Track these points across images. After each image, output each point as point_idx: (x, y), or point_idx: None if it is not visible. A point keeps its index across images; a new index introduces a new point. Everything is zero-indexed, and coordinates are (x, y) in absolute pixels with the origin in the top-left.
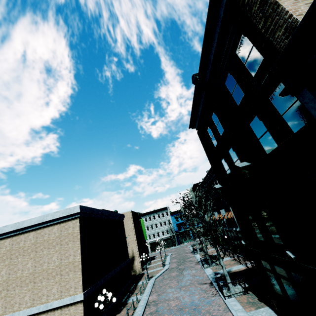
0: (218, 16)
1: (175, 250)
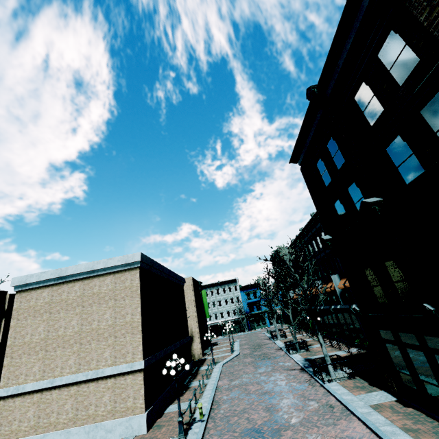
0: (360, 7)
1: (244, 336)
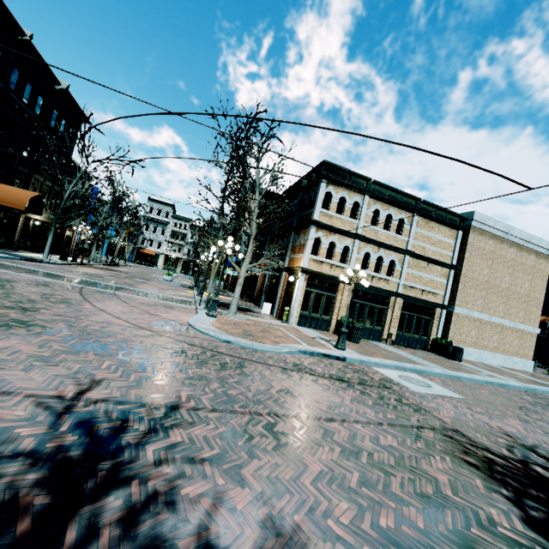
0: None
1: None
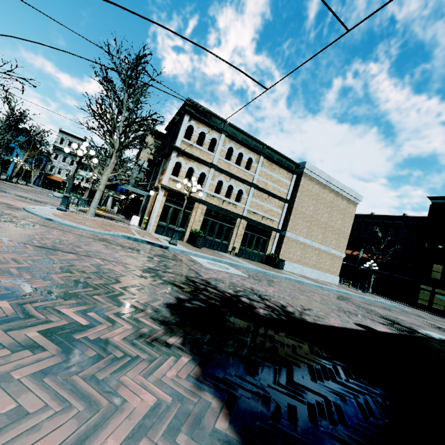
0: None
1: None
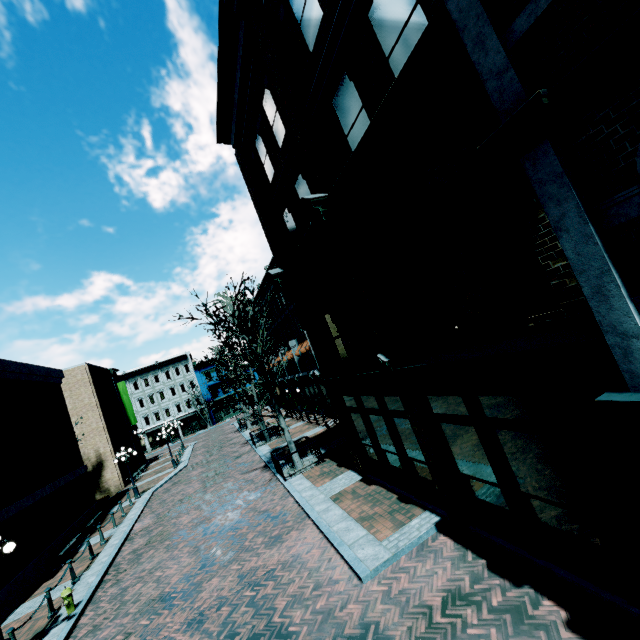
0: None
1: (204, 434)
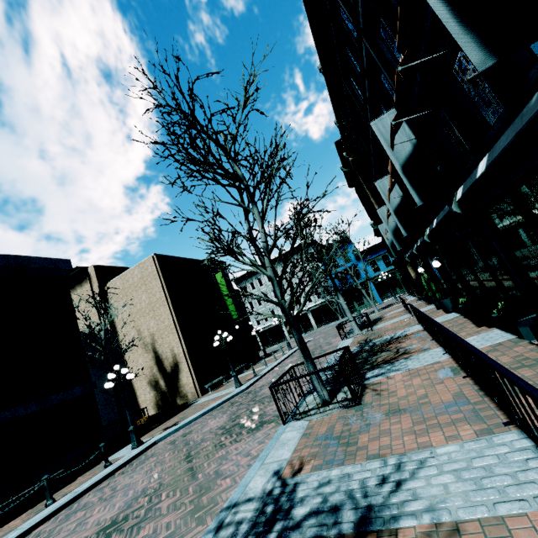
0: None
1: (328, 329)
